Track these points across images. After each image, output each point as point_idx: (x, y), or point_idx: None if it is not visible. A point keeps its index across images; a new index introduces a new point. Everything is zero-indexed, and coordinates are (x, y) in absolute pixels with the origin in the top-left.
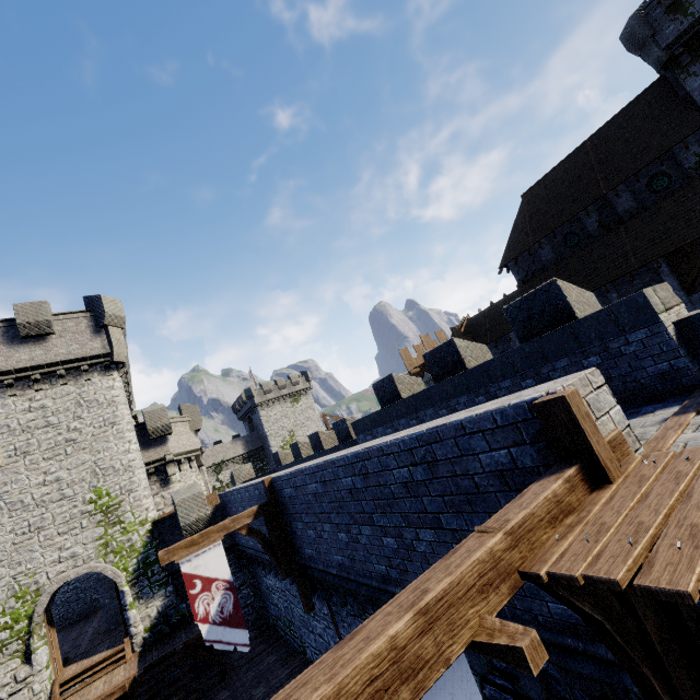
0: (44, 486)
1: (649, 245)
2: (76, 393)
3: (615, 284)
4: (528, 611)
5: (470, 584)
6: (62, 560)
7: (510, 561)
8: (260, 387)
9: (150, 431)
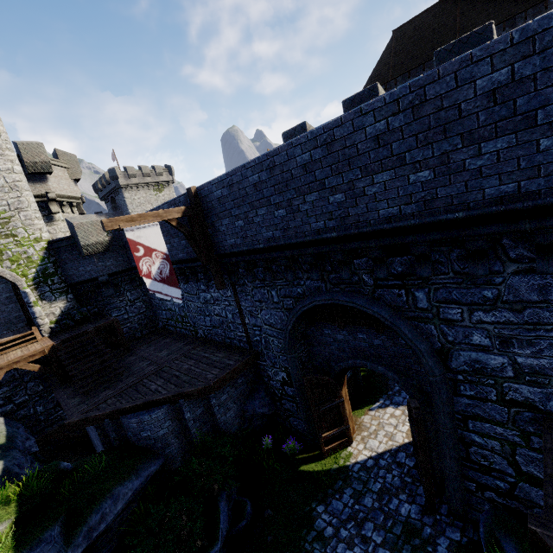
0: None
1: None
2: None
3: None
4: (463, 203)
5: None
6: None
7: None
8: (125, 171)
9: (27, 164)
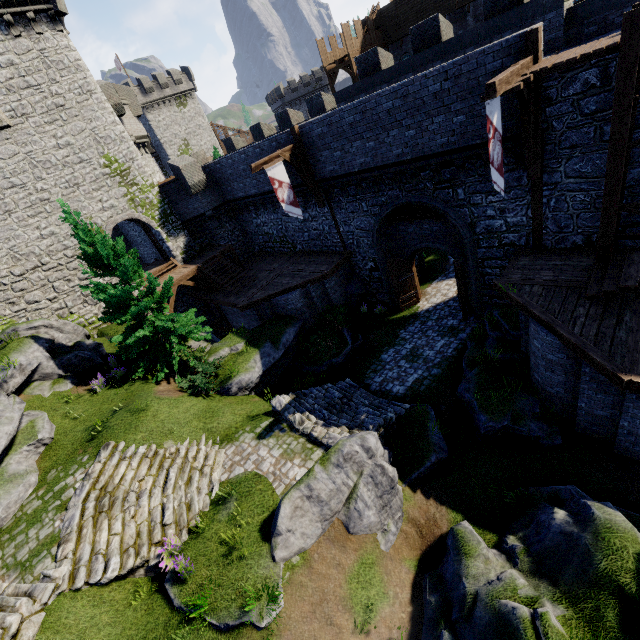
0: (60, 149)
1: None
2: (36, 50)
3: None
4: (480, 135)
5: (515, 73)
6: (106, 209)
7: (520, 72)
8: (139, 84)
9: None
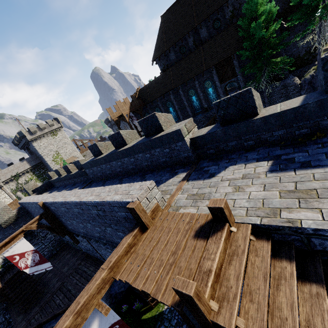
0: None
1: (210, 59)
2: None
3: (197, 77)
4: None
5: (95, 293)
6: None
7: (110, 276)
8: (28, 130)
9: None
